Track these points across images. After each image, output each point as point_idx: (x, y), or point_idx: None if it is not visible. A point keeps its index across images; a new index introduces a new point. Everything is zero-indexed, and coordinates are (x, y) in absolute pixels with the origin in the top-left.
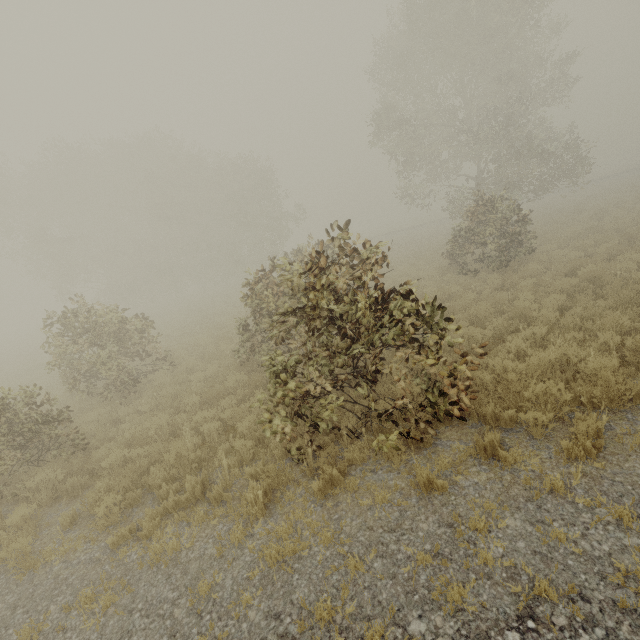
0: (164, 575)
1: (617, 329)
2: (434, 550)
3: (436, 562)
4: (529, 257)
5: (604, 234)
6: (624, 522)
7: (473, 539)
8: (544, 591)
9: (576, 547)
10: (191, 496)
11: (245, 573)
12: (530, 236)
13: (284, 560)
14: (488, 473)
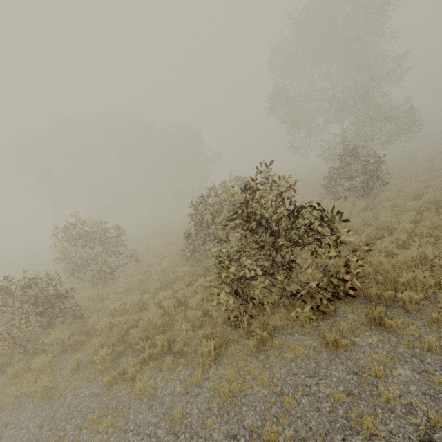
0: (147, 405)
1: None
2: (347, 391)
3: (349, 399)
4: (383, 188)
5: (436, 172)
6: None
7: (375, 383)
8: (437, 422)
9: None
10: (160, 350)
11: (206, 405)
12: (384, 173)
13: (234, 396)
14: (378, 336)
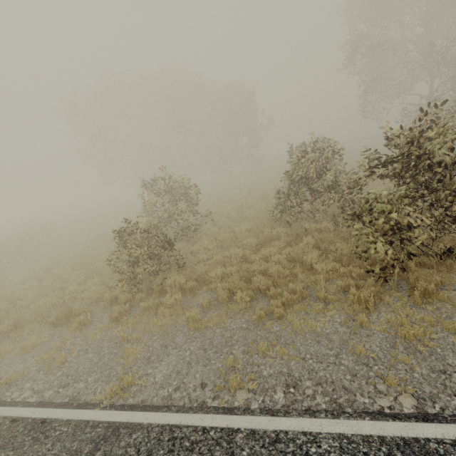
0: (313, 340)
1: None
2: None
3: None
4: None
5: None
6: None
7: None
8: None
9: None
10: (299, 296)
11: (387, 344)
12: None
13: (417, 339)
14: None
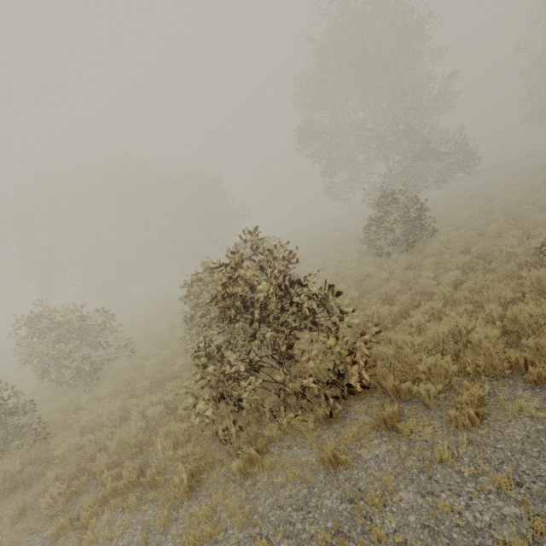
0: None
1: (501, 300)
2: (334, 528)
3: (335, 541)
4: (432, 238)
5: (493, 215)
6: (503, 490)
7: (370, 514)
8: None
9: (460, 519)
10: (128, 481)
11: None
12: (430, 221)
13: (201, 545)
14: (388, 445)
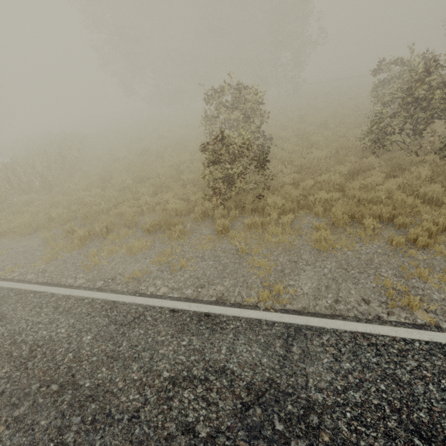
0: None
1: None
2: None
3: None
4: None
5: None
6: None
7: None
8: None
9: None
10: (438, 228)
11: None
12: None
13: None
14: None
